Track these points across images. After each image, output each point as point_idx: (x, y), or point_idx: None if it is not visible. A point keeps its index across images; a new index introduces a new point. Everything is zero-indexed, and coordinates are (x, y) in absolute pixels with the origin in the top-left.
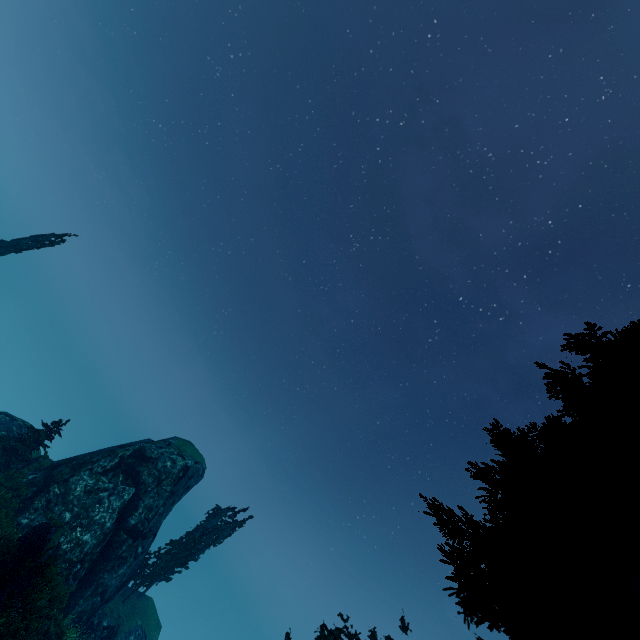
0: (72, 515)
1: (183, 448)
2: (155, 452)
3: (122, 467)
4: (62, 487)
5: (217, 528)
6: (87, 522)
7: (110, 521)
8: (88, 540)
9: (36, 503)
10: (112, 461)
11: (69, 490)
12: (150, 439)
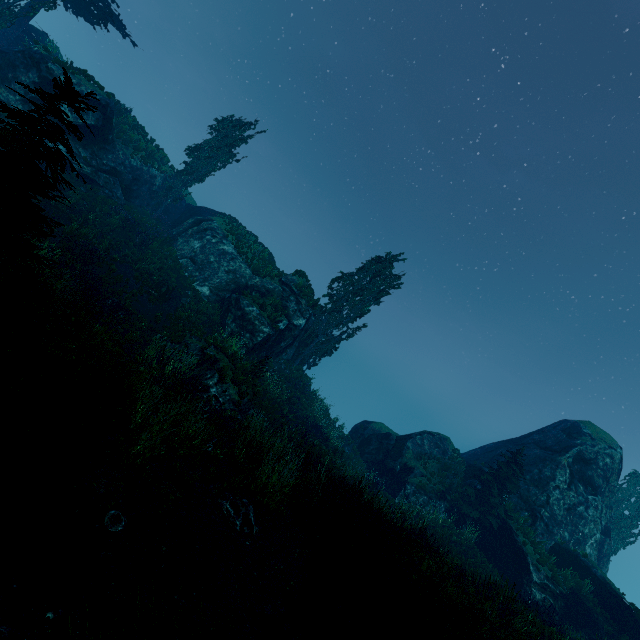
0: (568, 533)
1: (599, 435)
2: (591, 452)
3: (574, 476)
4: (547, 510)
5: (639, 497)
6: (581, 537)
7: (597, 532)
8: (589, 552)
9: (538, 528)
10: (565, 473)
11: (553, 511)
12: (554, 430)
